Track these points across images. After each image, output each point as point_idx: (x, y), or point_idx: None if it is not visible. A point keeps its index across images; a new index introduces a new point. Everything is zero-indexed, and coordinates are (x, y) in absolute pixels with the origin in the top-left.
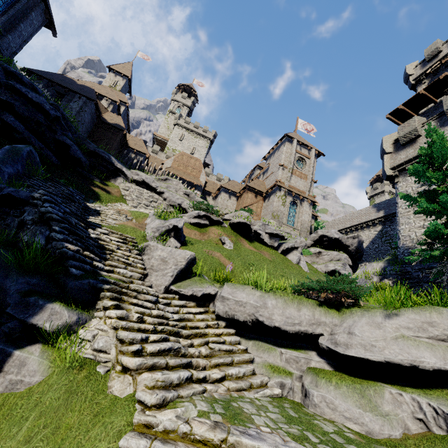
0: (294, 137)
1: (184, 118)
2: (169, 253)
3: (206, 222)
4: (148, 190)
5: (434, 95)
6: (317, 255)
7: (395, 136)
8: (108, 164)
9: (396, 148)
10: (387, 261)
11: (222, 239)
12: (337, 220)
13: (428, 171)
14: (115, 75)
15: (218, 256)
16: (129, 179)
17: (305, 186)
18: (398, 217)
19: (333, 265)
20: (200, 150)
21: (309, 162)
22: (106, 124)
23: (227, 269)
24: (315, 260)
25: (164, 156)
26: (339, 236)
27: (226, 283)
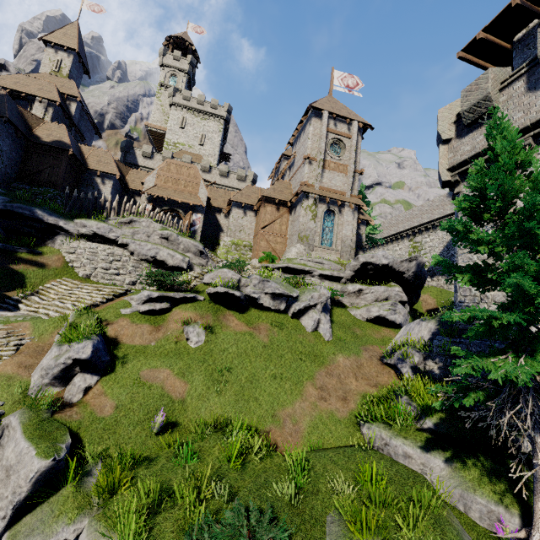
0: (324, 108)
1: (181, 93)
2: (17, 458)
3: (163, 305)
4: (106, 245)
5: (539, 3)
6: (357, 295)
7: (458, 107)
8: (33, 222)
9: (458, 131)
10: (439, 321)
11: (184, 332)
12: (401, 216)
13: (474, 228)
14: (55, 52)
15: (163, 378)
16: (74, 235)
17: (345, 183)
18: (457, 254)
19: (377, 310)
20: (212, 137)
21: (350, 144)
22: (42, 145)
23: (157, 419)
24: (354, 301)
25: (161, 158)
26: (389, 262)
27: (90, 520)
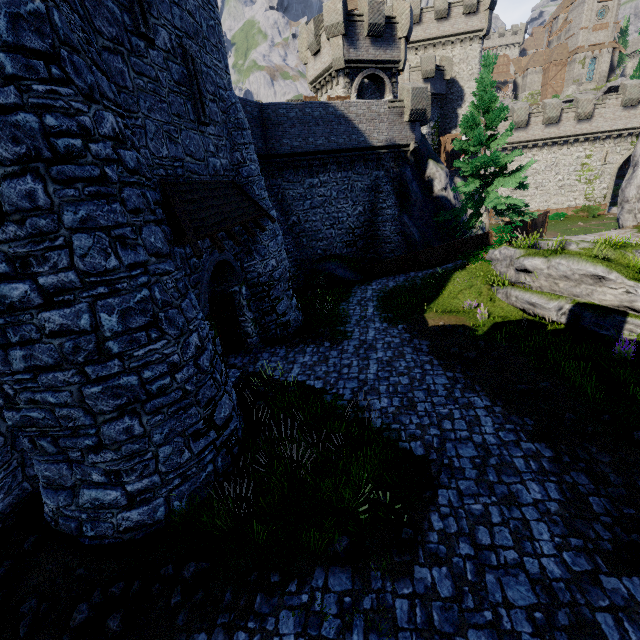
0: None
1: None
2: None
3: None
4: None
5: None
6: None
7: None
8: None
9: None
10: None
11: None
12: None
13: None
14: None
15: None
16: None
17: (606, 36)
18: None
19: None
20: None
21: (612, 6)
22: None
23: None
24: None
25: None
26: None
27: None
